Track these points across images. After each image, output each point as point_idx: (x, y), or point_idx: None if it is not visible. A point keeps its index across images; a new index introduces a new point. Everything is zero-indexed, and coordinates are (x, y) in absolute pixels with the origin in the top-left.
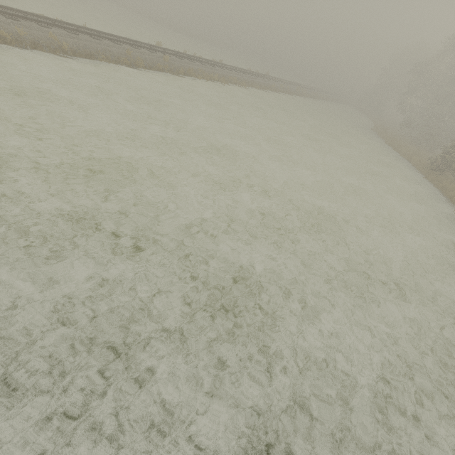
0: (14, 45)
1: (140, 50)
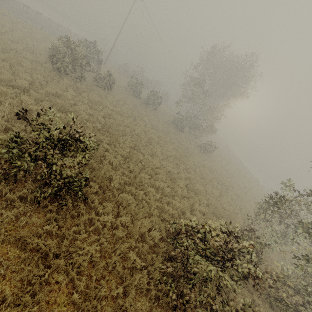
0: None
1: None
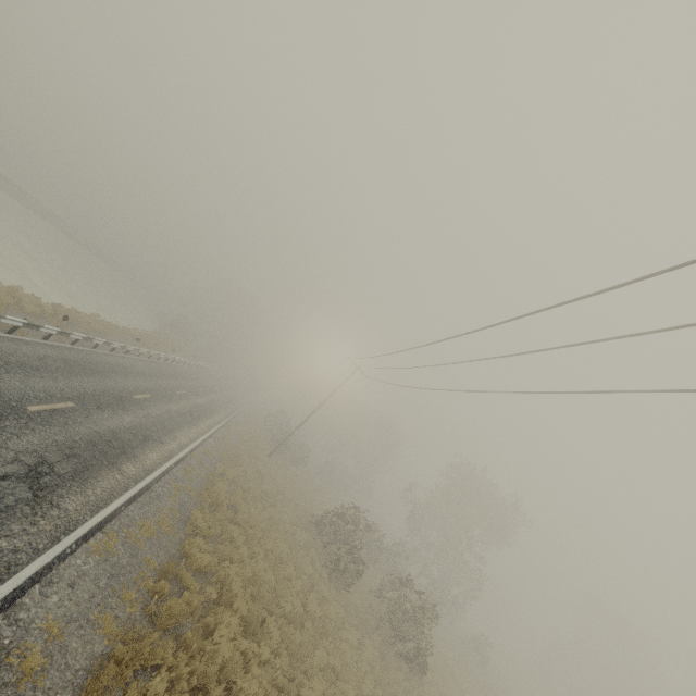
0: None
1: None
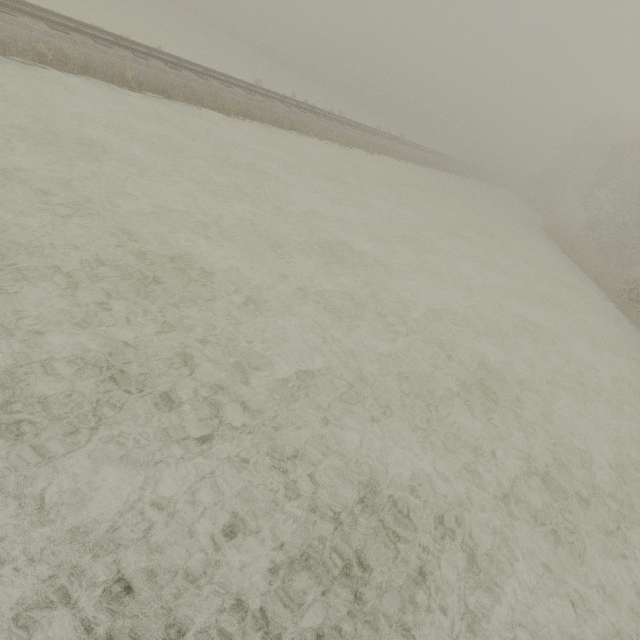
0: (55, 66)
1: (233, 89)
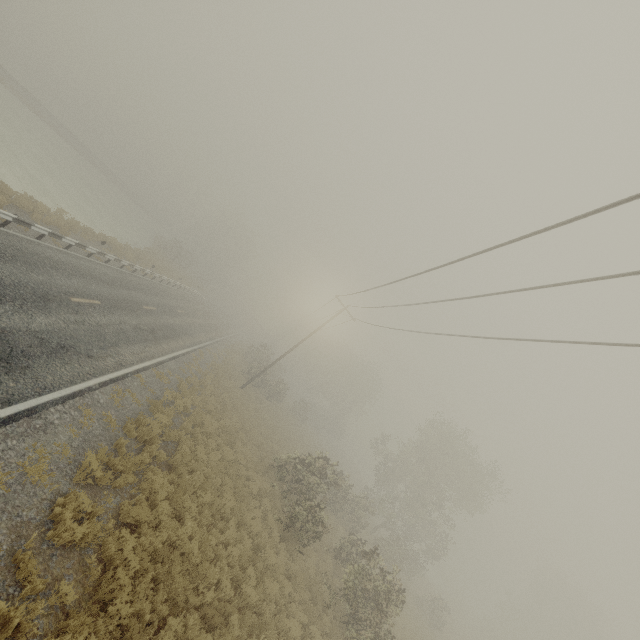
0: None
1: None
